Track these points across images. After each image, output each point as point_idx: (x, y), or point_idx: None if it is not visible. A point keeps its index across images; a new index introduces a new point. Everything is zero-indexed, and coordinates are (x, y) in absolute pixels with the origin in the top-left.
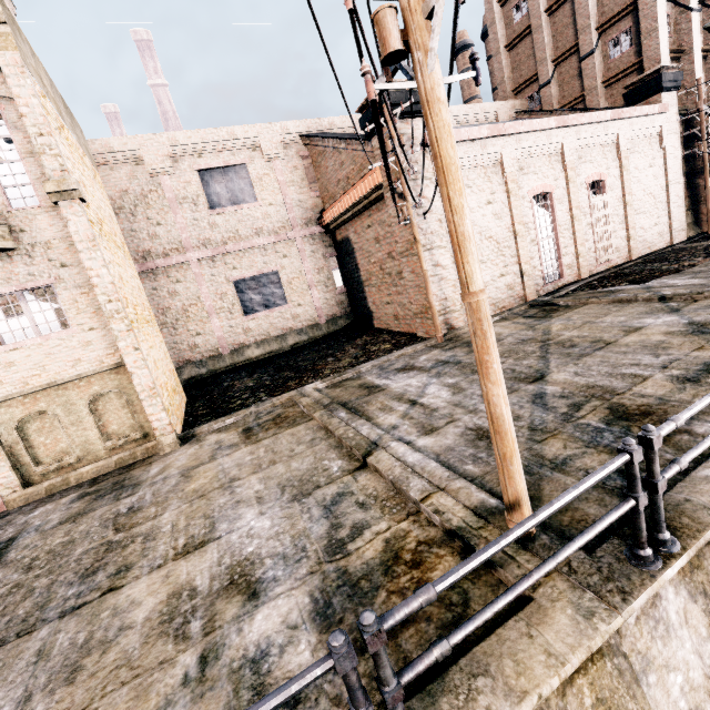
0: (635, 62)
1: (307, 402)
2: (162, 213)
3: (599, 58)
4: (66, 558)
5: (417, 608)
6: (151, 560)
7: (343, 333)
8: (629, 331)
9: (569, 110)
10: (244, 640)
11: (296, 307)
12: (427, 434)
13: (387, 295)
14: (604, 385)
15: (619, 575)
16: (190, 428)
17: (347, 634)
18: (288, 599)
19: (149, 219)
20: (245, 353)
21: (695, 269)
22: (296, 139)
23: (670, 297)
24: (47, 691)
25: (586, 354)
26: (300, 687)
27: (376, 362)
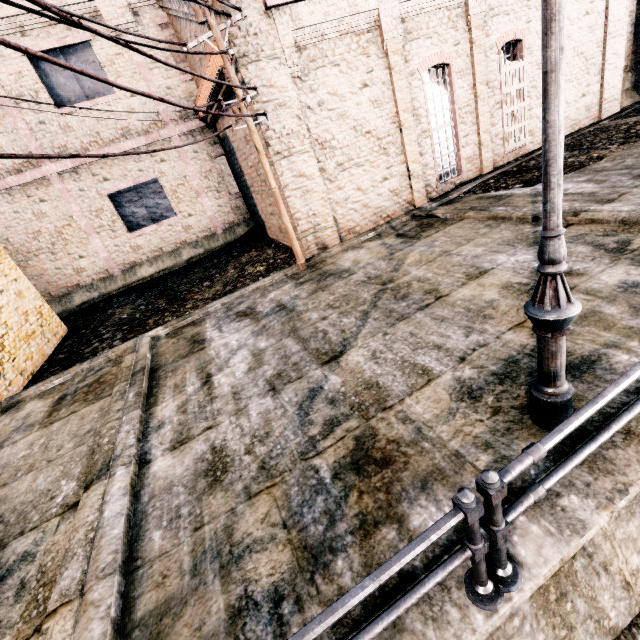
0: None
1: (126, 364)
2: None
3: None
4: None
5: None
6: None
7: (239, 244)
8: (472, 276)
9: None
10: None
11: (187, 218)
12: (174, 449)
13: (269, 205)
14: (383, 385)
15: None
16: (32, 384)
17: None
18: None
19: None
20: (138, 272)
21: (600, 164)
22: None
23: None
24: None
25: (406, 316)
26: None
27: (227, 299)
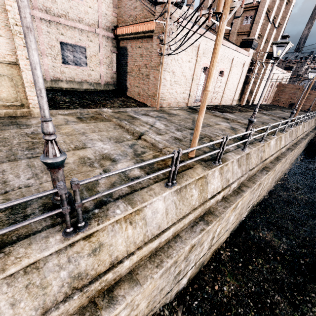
0: (248, 31)
1: (107, 114)
2: None
3: (240, 21)
4: (9, 143)
5: (187, 151)
6: (61, 149)
7: (111, 92)
8: (217, 124)
9: (223, 37)
10: (116, 169)
11: (91, 71)
12: (159, 135)
13: (138, 83)
14: (209, 135)
15: (211, 165)
16: None
17: (148, 170)
18: (127, 163)
19: None
20: (59, 84)
21: (235, 113)
22: None
23: (228, 119)
24: (44, 173)
25: (205, 127)
26: (168, 157)
27: (133, 109)
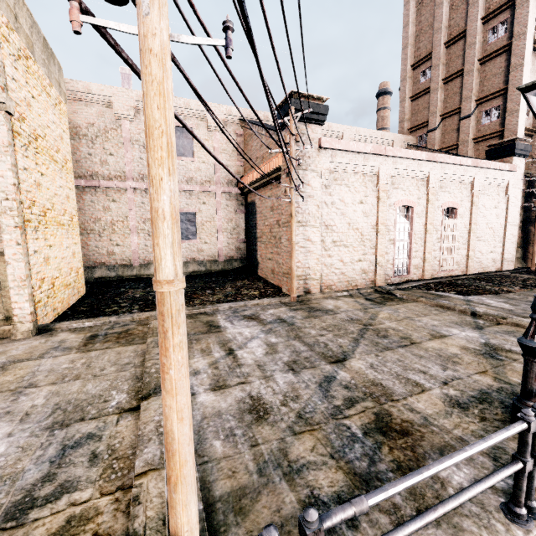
0: (498, 130)
1: (154, 325)
2: (116, 147)
3: (474, 121)
4: None
5: None
6: None
7: (233, 273)
8: (435, 336)
9: (445, 152)
10: None
11: (203, 244)
12: (214, 390)
13: (270, 253)
14: (386, 386)
15: None
16: (59, 321)
17: None
18: None
19: (104, 148)
20: (151, 269)
21: (510, 295)
22: (236, 120)
23: (480, 315)
24: None
25: (390, 348)
26: None
27: (234, 304)
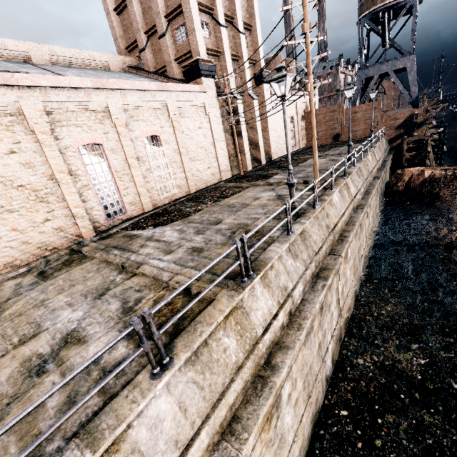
0: (189, 50)
1: None
2: None
3: (170, 40)
4: None
5: None
6: None
7: None
8: (22, 341)
9: (157, 74)
10: None
11: None
12: None
13: None
14: None
15: None
16: None
17: None
18: None
19: None
20: None
21: (195, 216)
22: None
23: (126, 267)
24: None
25: None
26: None
27: None
